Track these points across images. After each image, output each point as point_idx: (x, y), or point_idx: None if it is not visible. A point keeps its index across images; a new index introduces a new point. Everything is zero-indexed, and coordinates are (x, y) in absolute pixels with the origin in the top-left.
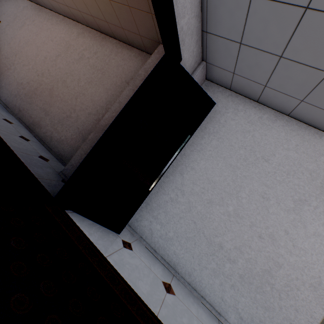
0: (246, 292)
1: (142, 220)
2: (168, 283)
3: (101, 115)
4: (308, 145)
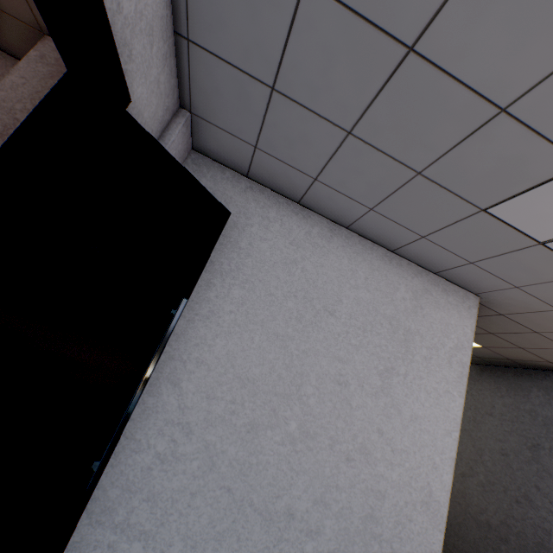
0: None
1: None
2: None
3: None
4: (380, 275)
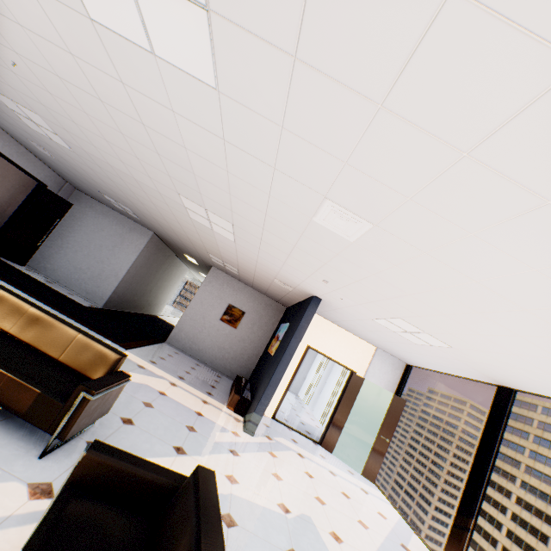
0: (91, 283)
1: (40, 264)
2: (52, 282)
3: (6, 207)
4: (121, 223)
